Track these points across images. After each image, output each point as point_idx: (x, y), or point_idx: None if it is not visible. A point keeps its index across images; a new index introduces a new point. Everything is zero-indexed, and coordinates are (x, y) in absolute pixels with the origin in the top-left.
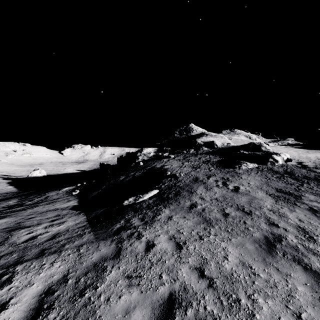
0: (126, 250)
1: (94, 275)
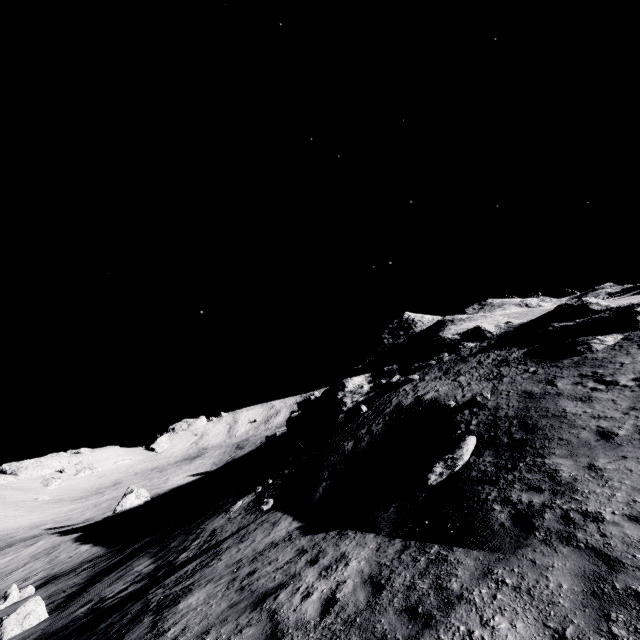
0: (615, 547)
1: (634, 613)
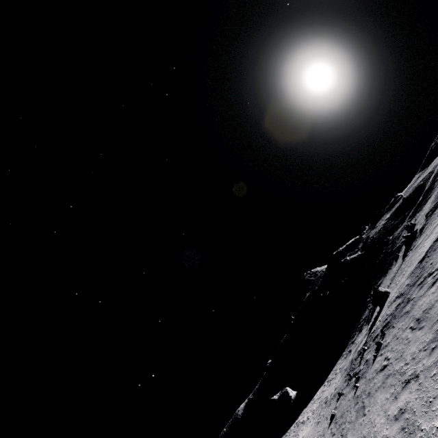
0: None
1: None
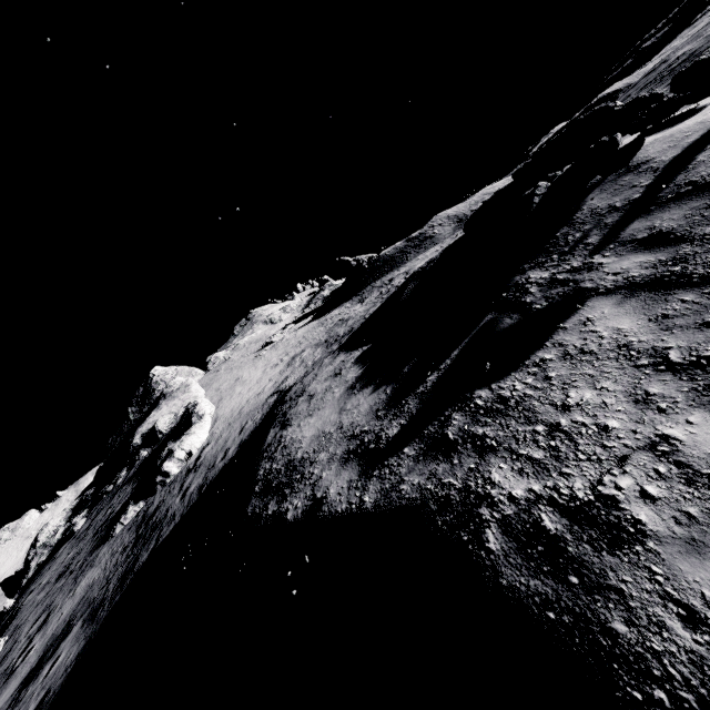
0: None
1: None
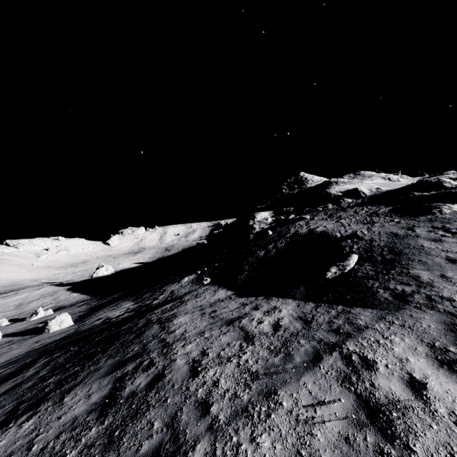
0: None
1: None
